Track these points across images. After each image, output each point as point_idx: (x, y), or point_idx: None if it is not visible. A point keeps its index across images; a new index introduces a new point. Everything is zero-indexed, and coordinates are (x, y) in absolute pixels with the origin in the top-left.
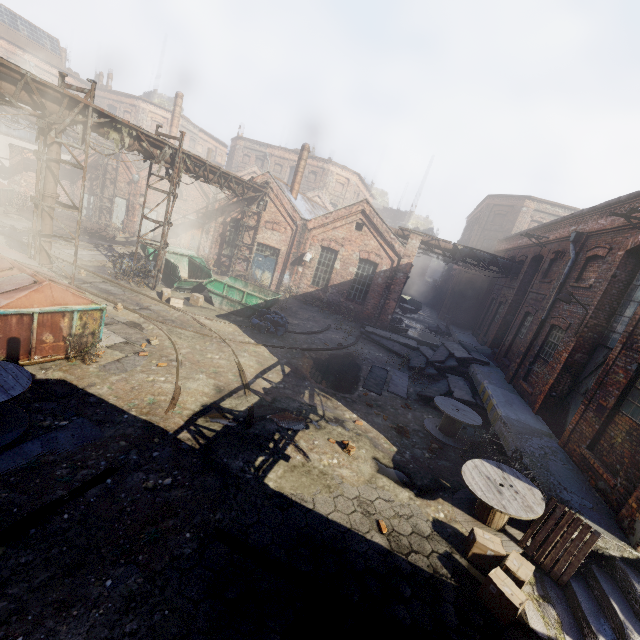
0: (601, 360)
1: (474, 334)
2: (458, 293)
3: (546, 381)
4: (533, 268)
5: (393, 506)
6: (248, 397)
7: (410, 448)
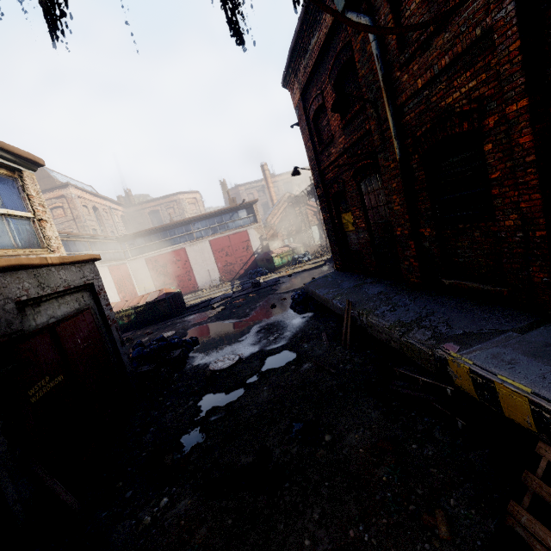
0: None
1: None
2: None
3: None
4: None
5: None
6: None
7: None
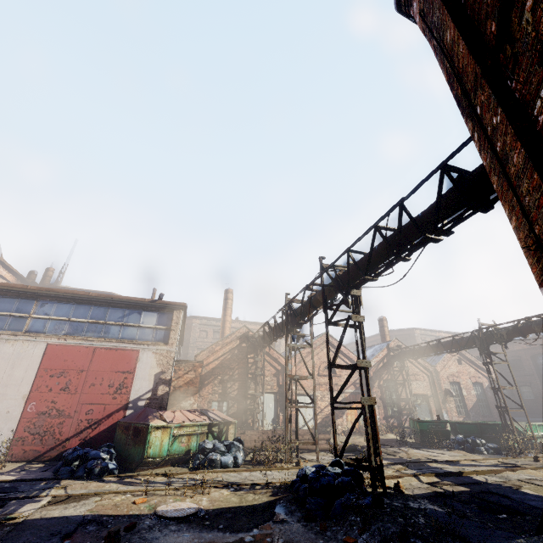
0: None
1: None
2: None
3: None
4: (533, 361)
5: None
6: None
7: None
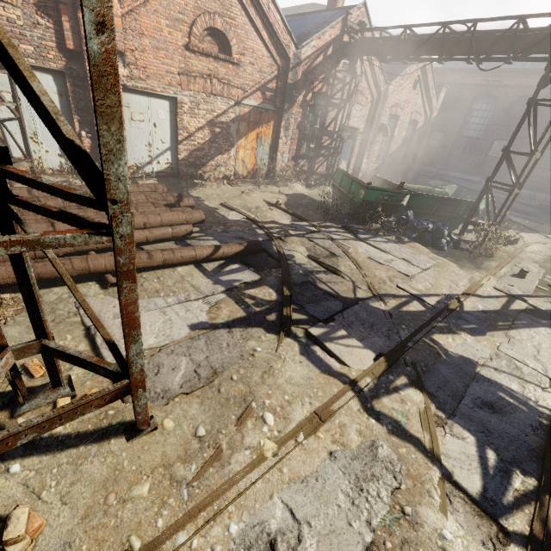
0: None
1: None
2: None
3: None
4: (471, 103)
5: None
6: None
7: None
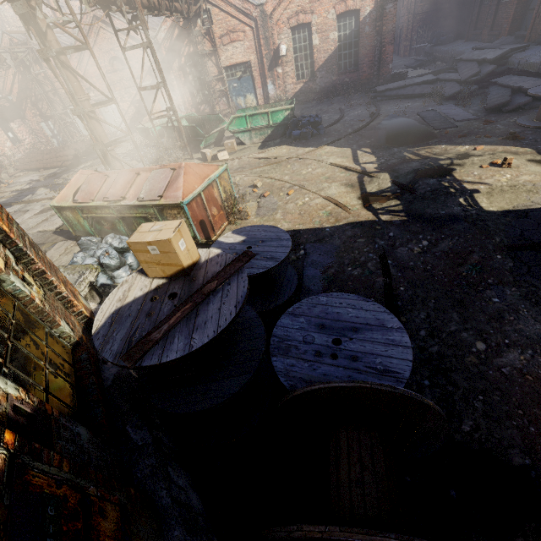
0: None
1: (470, 39)
2: (417, 13)
3: None
4: None
5: None
6: (379, 177)
7: (536, 144)
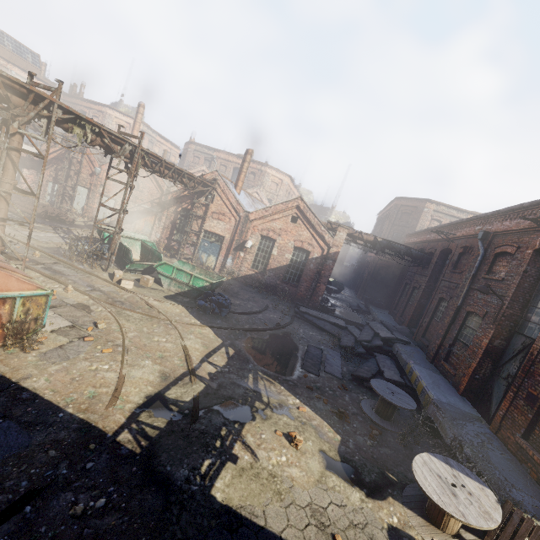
0: (519, 347)
1: (391, 313)
2: (373, 276)
3: (468, 364)
4: (442, 259)
5: (346, 512)
6: (194, 385)
7: (352, 435)
